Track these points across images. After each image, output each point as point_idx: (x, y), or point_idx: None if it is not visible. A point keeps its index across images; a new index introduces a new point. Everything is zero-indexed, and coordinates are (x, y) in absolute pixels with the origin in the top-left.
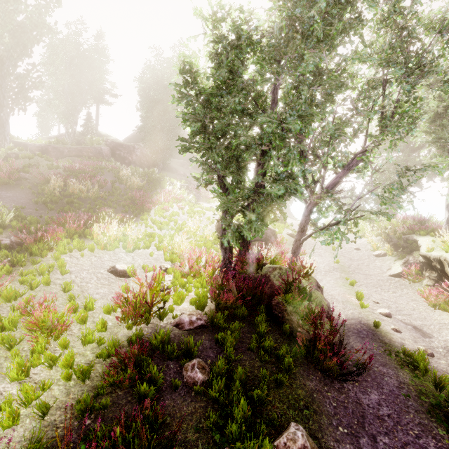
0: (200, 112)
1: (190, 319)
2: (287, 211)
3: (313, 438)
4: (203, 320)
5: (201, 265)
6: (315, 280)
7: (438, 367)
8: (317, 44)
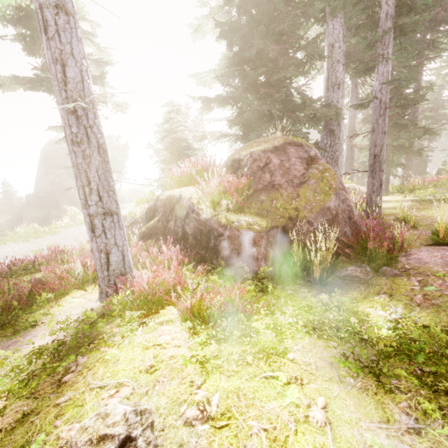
0: None
1: None
2: None
3: None
4: None
5: None
6: None
7: None
8: None
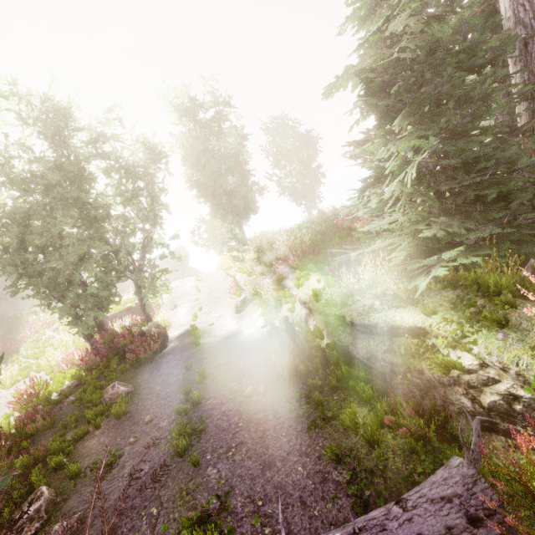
0: (11, 270)
1: (67, 386)
2: (183, 272)
3: (130, 384)
4: (77, 382)
5: (76, 359)
6: (156, 323)
7: (210, 328)
8: (68, 206)
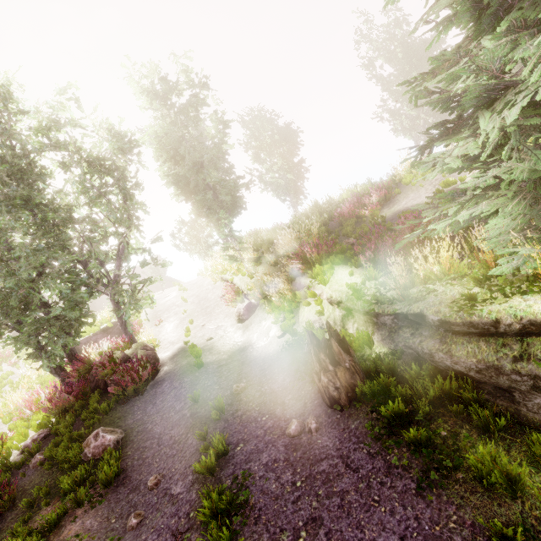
0: None
1: (32, 439)
2: (162, 283)
3: (118, 428)
4: (46, 432)
5: (43, 400)
6: (141, 344)
7: (210, 343)
8: (16, 208)
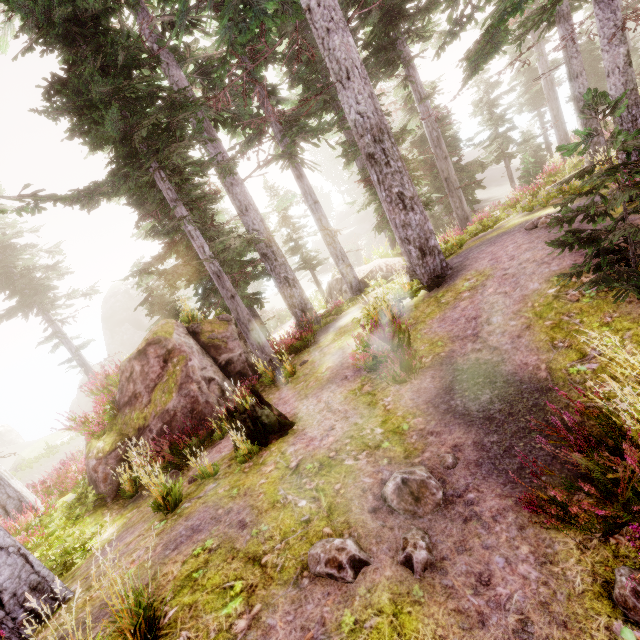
0: None
1: None
2: None
3: None
4: None
5: None
6: None
7: None
8: None
